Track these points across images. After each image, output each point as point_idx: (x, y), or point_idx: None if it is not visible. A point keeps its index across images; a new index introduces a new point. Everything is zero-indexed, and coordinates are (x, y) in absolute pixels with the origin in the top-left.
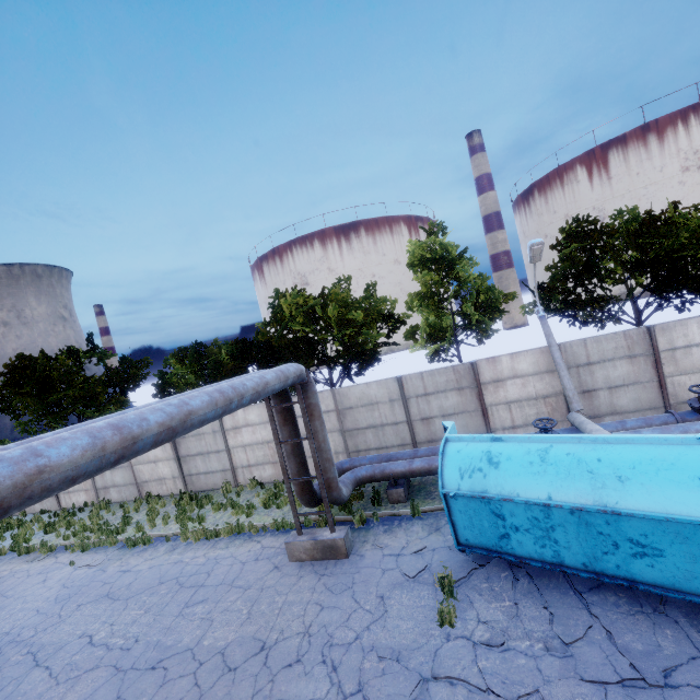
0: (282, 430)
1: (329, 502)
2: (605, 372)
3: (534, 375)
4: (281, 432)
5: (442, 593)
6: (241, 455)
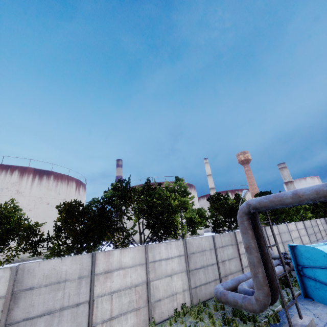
0: (254, 241)
1: (275, 300)
2: None
3: None
4: (254, 243)
5: None
6: (105, 305)
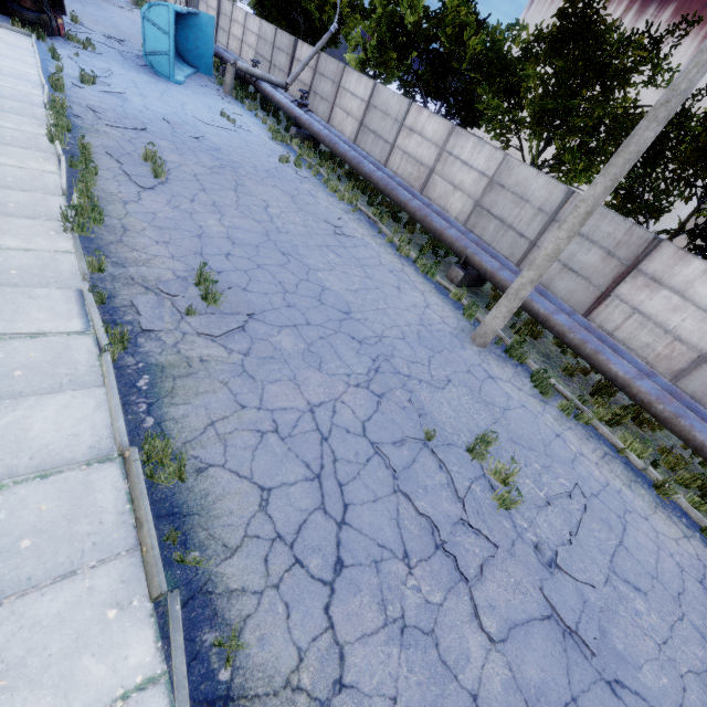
0: None
1: None
2: (324, 85)
3: (308, 67)
4: None
5: None
6: (231, 41)
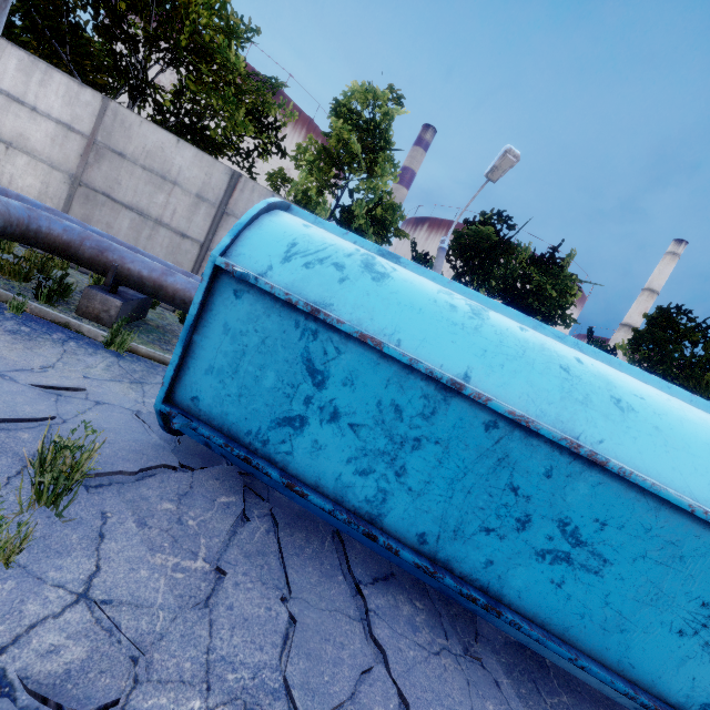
0: None
1: None
2: None
3: None
4: None
5: (30, 486)
6: None
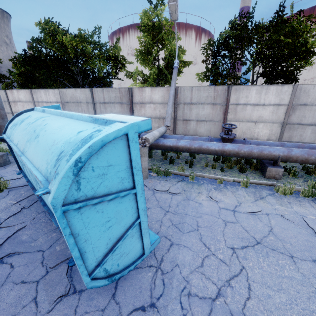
0: None
1: None
2: (197, 110)
3: (161, 104)
4: None
5: None
6: None
